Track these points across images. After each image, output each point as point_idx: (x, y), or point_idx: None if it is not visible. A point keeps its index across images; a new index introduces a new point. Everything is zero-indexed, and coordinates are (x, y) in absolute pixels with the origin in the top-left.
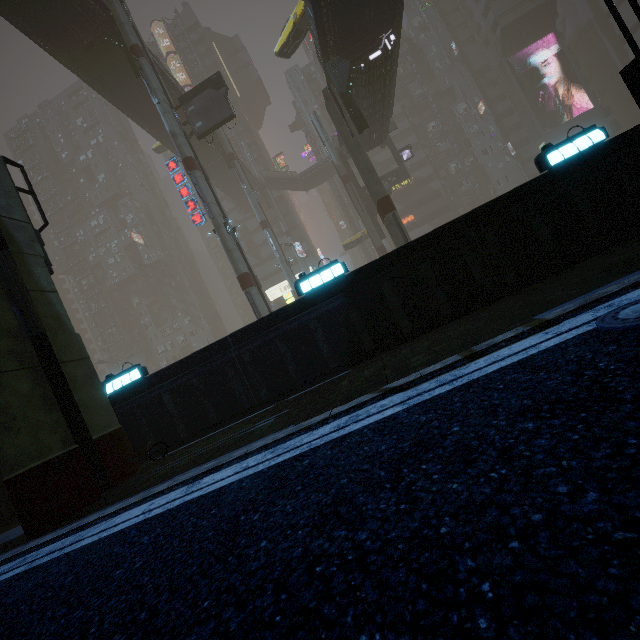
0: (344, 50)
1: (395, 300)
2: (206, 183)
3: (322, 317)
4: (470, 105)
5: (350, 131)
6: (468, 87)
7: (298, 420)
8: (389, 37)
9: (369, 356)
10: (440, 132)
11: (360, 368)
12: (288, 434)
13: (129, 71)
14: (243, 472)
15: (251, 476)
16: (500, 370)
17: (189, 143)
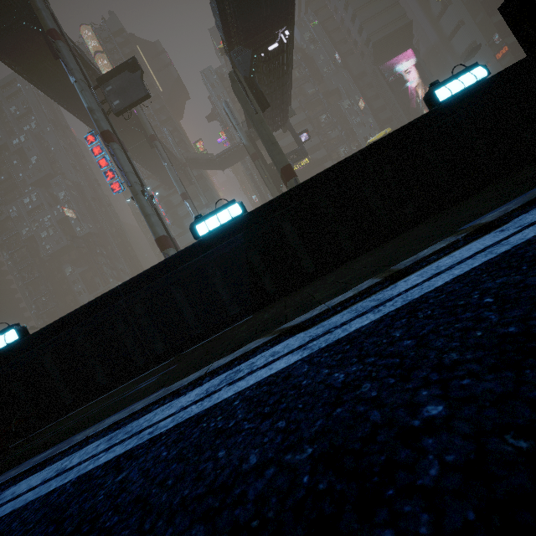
0: (246, 41)
1: (296, 239)
2: (124, 155)
3: (220, 260)
4: (353, 102)
5: (254, 108)
6: (350, 88)
7: (174, 380)
8: (284, 33)
9: (272, 299)
10: (330, 123)
11: (262, 312)
12: (148, 404)
13: (51, 57)
14: (47, 483)
15: (41, 500)
16: (459, 279)
17: (107, 119)
